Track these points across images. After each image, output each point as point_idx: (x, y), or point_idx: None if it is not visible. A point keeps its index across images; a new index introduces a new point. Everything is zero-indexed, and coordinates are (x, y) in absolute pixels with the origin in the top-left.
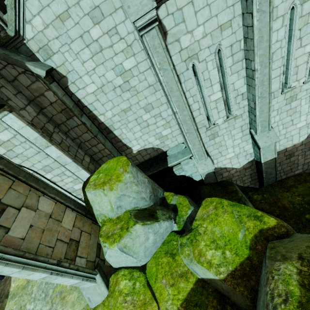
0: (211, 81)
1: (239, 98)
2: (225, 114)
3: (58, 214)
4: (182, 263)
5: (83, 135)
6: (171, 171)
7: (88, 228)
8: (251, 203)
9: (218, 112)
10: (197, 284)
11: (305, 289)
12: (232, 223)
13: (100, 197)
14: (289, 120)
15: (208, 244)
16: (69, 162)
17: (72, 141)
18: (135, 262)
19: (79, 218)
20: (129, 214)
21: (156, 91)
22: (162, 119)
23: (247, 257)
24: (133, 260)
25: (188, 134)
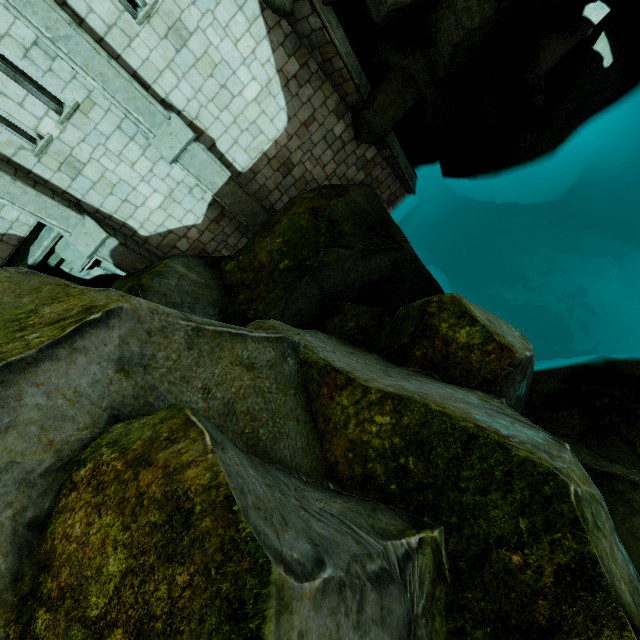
0: None
1: (38, 55)
2: (43, 105)
3: None
4: None
5: None
6: (62, 274)
7: None
8: (215, 281)
9: (20, 104)
10: None
11: None
12: None
13: None
14: (218, 88)
15: None
16: None
17: None
18: None
19: None
20: None
21: None
22: None
23: None
24: None
25: None
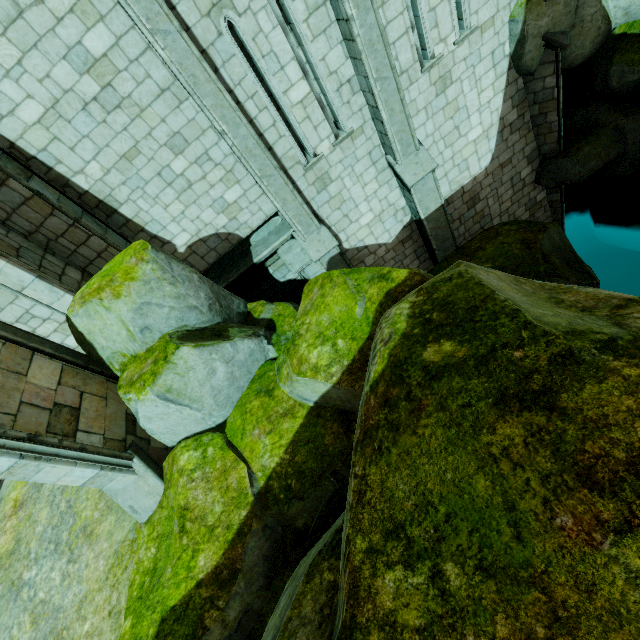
0: (278, 57)
1: (346, 90)
2: (330, 129)
3: (14, 363)
4: (285, 396)
5: (46, 223)
6: (266, 274)
7: (99, 389)
8: None
9: (315, 127)
10: (310, 415)
11: (414, 318)
12: (346, 298)
13: (100, 318)
14: (452, 129)
15: (312, 343)
16: (29, 281)
17: (25, 239)
18: (202, 420)
19: (72, 372)
20: (168, 337)
21: (181, 101)
22: (216, 167)
23: (368, 337)
24: (196, 415)
25: (265, 180)
